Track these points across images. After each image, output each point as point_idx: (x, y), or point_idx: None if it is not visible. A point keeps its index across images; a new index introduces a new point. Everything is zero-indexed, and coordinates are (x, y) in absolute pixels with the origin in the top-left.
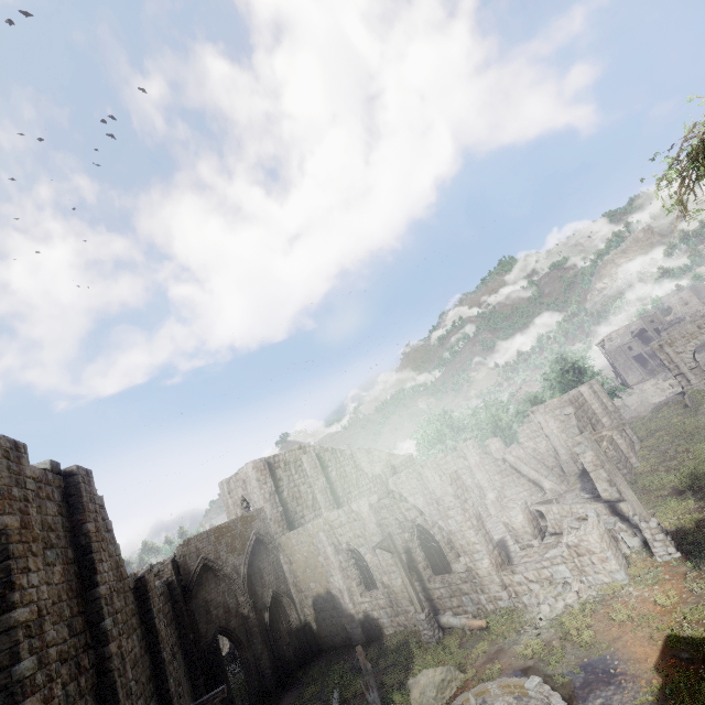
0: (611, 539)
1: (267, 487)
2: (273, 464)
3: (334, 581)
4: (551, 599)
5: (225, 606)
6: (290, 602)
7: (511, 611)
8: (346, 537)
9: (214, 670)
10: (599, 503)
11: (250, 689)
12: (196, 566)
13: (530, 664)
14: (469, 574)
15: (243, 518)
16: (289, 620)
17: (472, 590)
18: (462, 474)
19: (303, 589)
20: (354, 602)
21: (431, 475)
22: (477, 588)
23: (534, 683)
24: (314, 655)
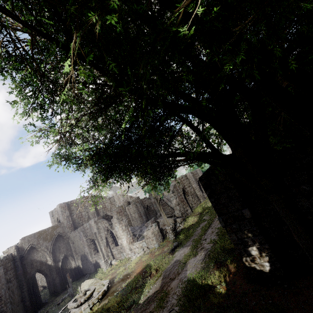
0: (159, 232)
1: (65, 214)
2: (70, 204)
3: (85, 249)
4: (137, 254)
5: (40, 261)
6: (72, 258)
7: (126, 258)
8: (89, 233)
9: (33, 285)
10: (172, 218)
11: (50, 291)
12: (27, 247)
13: (116, 276)
14: (121, 246)
15: (53, 227)
16: (71, 265)
17: (123, 251)
18: (150, 205)
19: (77, 253)
20: (92, 257)
21: (139, 205)
22: (123, 250)
23: (106, 281)
24: (80, 277)
